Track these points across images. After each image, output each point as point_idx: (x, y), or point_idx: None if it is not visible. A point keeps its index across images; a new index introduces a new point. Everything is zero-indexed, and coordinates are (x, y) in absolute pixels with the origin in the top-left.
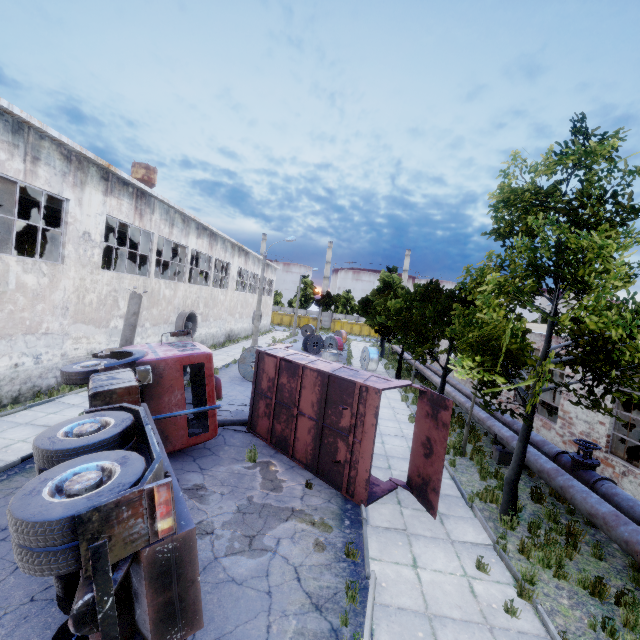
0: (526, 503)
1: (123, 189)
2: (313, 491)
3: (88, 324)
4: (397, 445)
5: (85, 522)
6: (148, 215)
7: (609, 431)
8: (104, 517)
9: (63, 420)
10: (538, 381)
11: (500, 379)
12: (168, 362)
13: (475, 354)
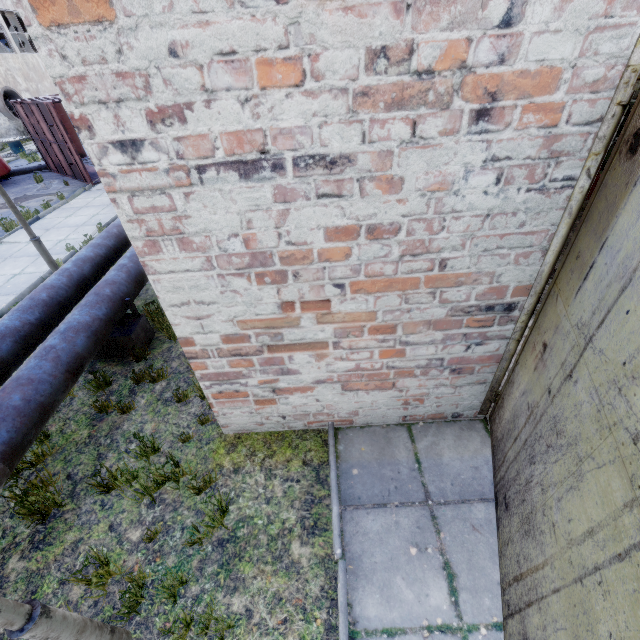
0: None
1: None
2: (70, 186)
3: None
4: None
5: None
6: None
7: None
8: None
9: None
10: None
11: None
12: None
13: None
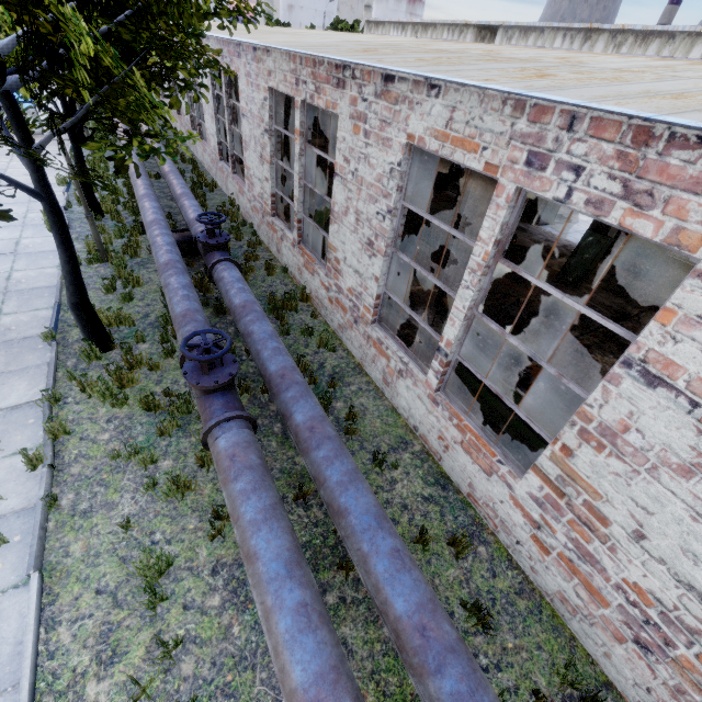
0: (155, 309)
1: None
2: None
3: None
4: None
5: None
6: None
7: (273, 189)
8: None
9: None
10: (20, 131)
11: None
12: None
13: None
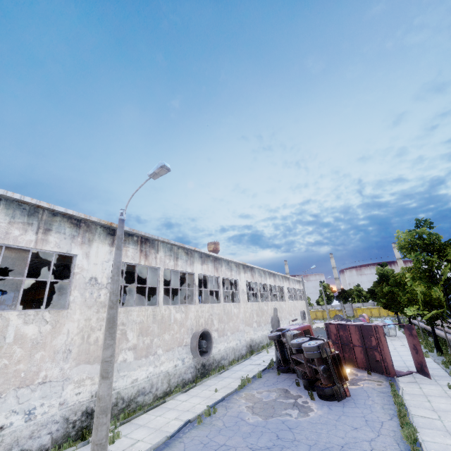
0: None
1: (247, 269)
2: (371, 375)
3: (248, 326)
4: (413, 363)
5: (320, 346)
6: (254, 276)
7: None
8: (322, 346)
9: (260, 363)
10: (450, 311)
11: (426, 312)
12: (298, 329)
13: (412, 305)
